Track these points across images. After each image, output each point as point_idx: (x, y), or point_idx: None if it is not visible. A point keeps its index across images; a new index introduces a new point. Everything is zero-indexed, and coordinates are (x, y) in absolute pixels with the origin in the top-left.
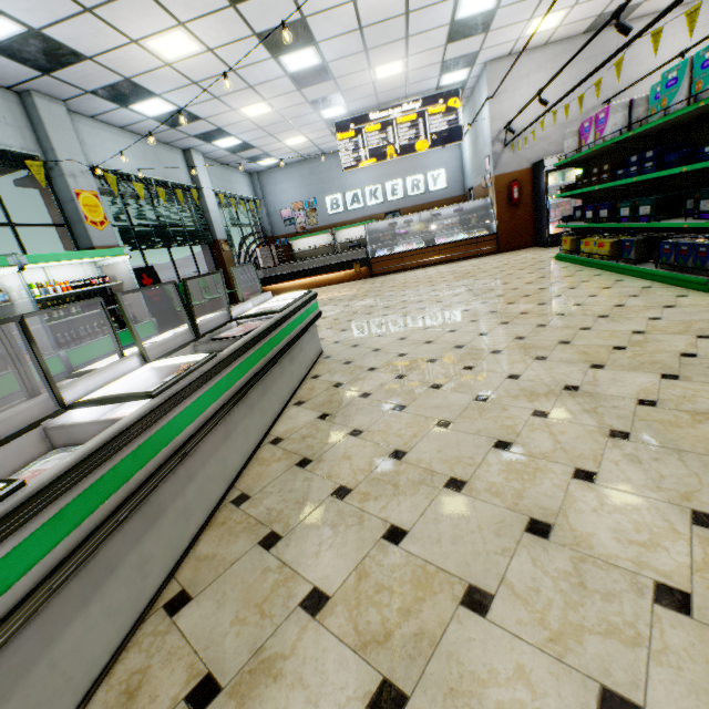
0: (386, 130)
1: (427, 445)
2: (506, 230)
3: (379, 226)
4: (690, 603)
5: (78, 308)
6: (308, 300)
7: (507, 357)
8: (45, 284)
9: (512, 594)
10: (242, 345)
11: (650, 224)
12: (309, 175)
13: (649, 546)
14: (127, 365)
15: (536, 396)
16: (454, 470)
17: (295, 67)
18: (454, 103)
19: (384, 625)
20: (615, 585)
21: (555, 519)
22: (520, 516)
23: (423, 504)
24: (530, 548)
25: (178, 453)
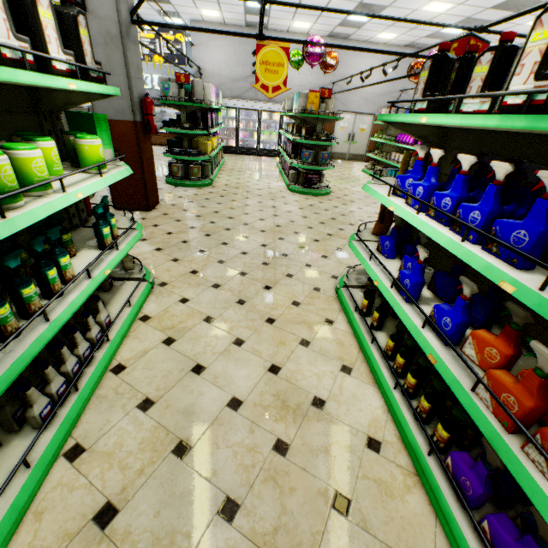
0: None
1: None
2: None
3: None
4: None
5: None
6: None
7: None
8: None
9: None
10: None
11: None
12: None
13: None
14: None
15: None
16: None
17: None
18: (180, 38)
19: None
20: None
21: None
22: None
23: None
24: None
25: None
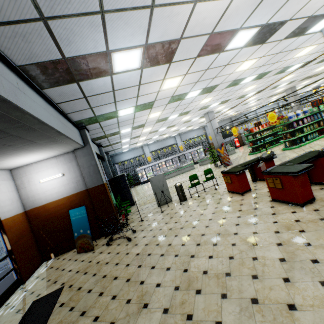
0: None
1: None
2: None
3: None
4: None
5: None
6: None
7: None
8: None
9: None
10: None
11: None
12: None
13: None
14: None
15: None
16: None
17: None
18: None
19: None
20: None
21: None
22: None
23: None
24: None
25: None
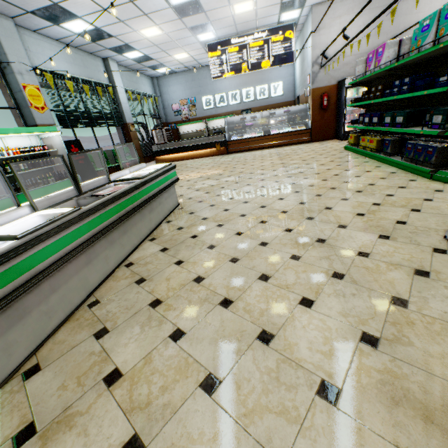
0: (242, 51)
1: (218, 274)
2: (317, 127)
3: (234, 119)
4: (338, 396)
5: (25, 166)
6: (167, 170)
7: (290, 216)
8: (1, 149)
9: (232, 381)
10: (103, 202)
11: (401, 129)
12: (191, 81)
13: (328, 355)
14: (20, 212)
15: (297, 244)
16: (229, 293)
17: (176, 1)
18: (289, 34)
19: (149, 397)
20: (297, 380)
21: (278, 331)
22: (257, 328)
23: (202, 315)
24: (255, 351)
25: (37, 276)
